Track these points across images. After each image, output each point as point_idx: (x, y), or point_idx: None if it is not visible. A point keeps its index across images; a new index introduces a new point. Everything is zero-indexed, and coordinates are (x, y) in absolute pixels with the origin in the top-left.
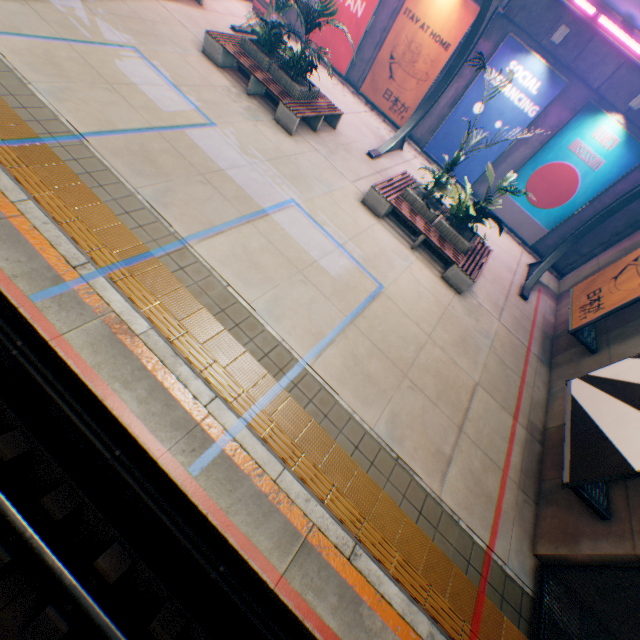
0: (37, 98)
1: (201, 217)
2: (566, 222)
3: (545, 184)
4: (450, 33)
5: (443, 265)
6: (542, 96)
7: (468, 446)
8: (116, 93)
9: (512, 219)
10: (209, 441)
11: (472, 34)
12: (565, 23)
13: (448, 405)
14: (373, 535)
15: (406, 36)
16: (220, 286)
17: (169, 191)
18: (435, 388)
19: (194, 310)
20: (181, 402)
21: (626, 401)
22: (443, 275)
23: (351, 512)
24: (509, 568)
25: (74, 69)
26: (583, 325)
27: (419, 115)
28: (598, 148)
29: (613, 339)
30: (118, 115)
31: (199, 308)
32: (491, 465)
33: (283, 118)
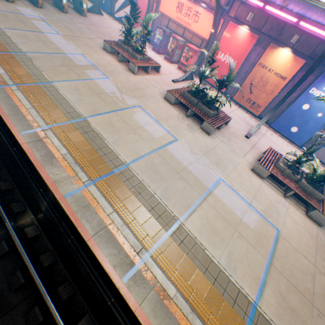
0: (108, 147)
1: (183, 202)
2: None
3: None
4: (286, 72)
5: (303, 204)
6: None
7: None
8: (136, 134)
9: None
10: None
11: (304, 76)
12: None
13: None
14: None
15: (259, 74)
16: (201, 250)
17: (167, 188)
18: None
19: (193, 272)
20: None
21: None
22: (307, 213)
23: None
24: None
25: (119, 125)
26: None
27: (271, 113)
28: None
29: None
30: (139, 146)
31: (195, 270)
32: None
33: (205, 127)
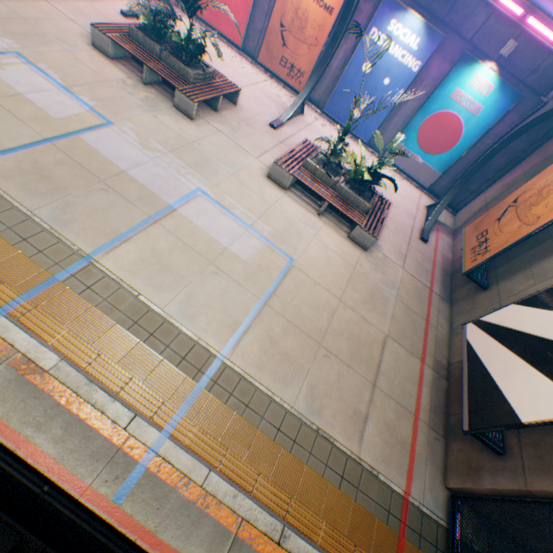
0: None
1: (105, 227)
2: (455, 164)
3: (434, 132)
4: None
5: (349, 224)
6: (423, 51)
7: (382, 399)
8: (1, 108)
9: (409, 166)
10: (132, 463)
11: None
12: None
13: (362, 364)
14: (300, 513)
15: (292, 3)
16: (131, 297)
17: (68, 206)
18: (349, 350)
19: (106, 329)
20: (100, 430)
21: (512, 349)
22: (349, 235)
23: (278, 496)
24: (425, 506)
25: None
26: (474, 267)
27: (313, 81)
28: (477, 95)
29: (501, 275)
30: (5, 132)
31: (111, 326)
32: (404, 412)
33: (182, 104)
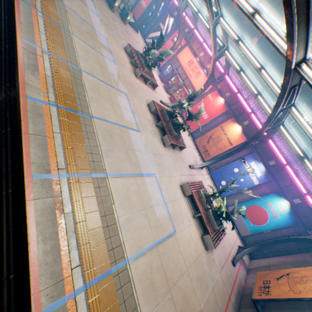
0: (86, 97)
1: (118, 166)
2: (259, 233)
3: (254, 212)
4: (234, 141)
5: (203, 230)
6: (261, 179)
7: None
8: (112, 106)
9: (237, 220)
10: (63, 293)
11: (242, 147)
12: (274, 160)
13: None
14: None
15: (218, 133)
16: (110, 202)
17: (111, 150)
18: (181, 304)
19: (94, 210)
20: (62, 261)
21: None
22: (202, 236)
23: None
24: None
25: (103, 93)
26: (259, 299)
27: (214, 161)
28: (278, 210)
29: None
30: (109, 114)
31: (96, 210)
32: None
33: (165, 139)
